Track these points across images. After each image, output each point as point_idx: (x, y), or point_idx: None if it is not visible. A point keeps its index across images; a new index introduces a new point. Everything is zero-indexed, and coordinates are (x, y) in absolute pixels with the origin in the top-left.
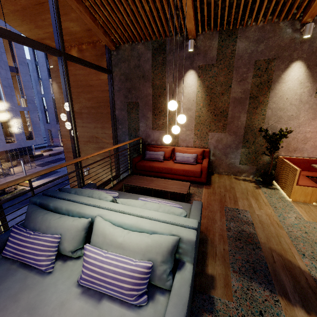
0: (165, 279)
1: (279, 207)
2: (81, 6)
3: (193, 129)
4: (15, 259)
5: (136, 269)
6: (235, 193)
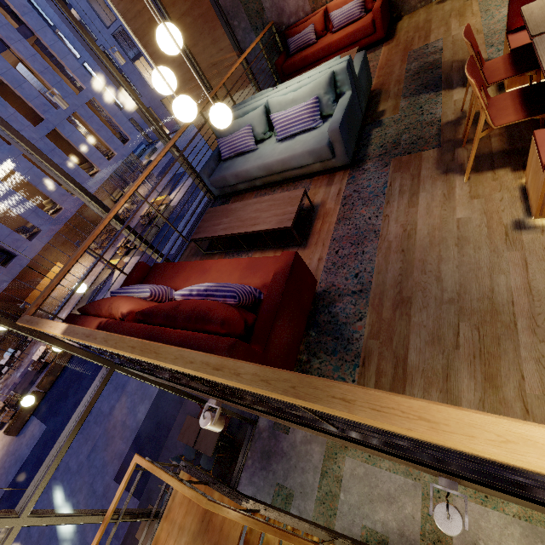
0: (331, 105)
1: (493, 7)
2: None
3: None
4: (232, 154)
5: (308, 104)
6: (430, 26)
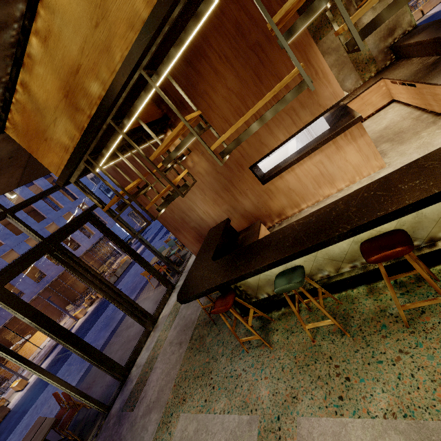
0: None
1: None
2: None
3: None
4: None
5: None
6: None
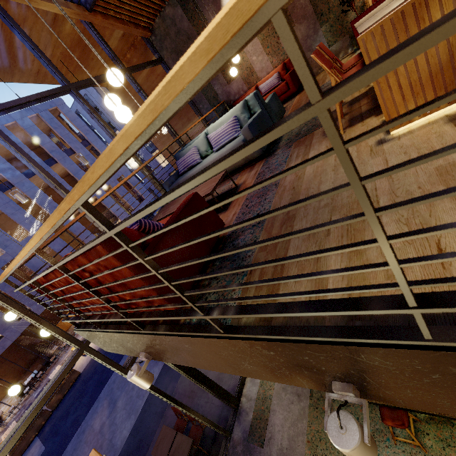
0: (247, 120)
1: None
2: (110, 20)
3: (263, 49)
4: (185, 169)
5: (230, 121)
6: (326, 77)
